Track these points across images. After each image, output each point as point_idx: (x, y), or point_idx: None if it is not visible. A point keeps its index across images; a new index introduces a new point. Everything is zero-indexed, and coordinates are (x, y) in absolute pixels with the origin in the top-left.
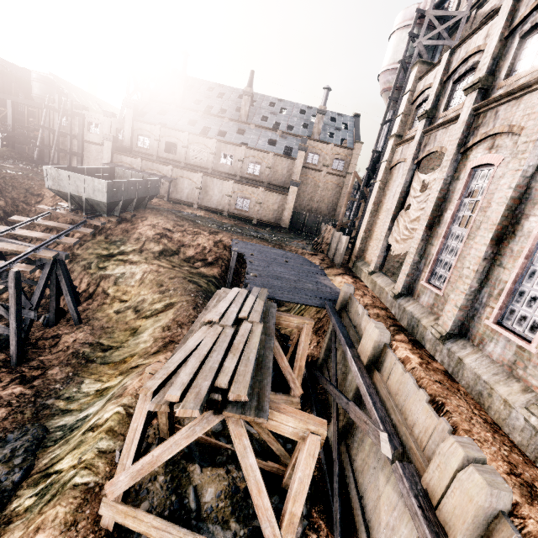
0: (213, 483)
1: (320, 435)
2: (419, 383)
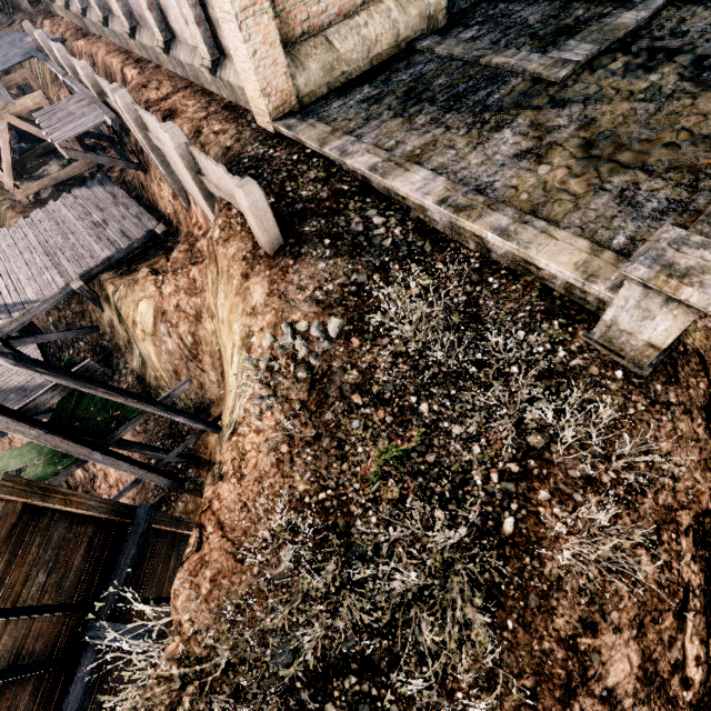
0: (53, 168)
1: (42, 96)
2: (86, 53)
